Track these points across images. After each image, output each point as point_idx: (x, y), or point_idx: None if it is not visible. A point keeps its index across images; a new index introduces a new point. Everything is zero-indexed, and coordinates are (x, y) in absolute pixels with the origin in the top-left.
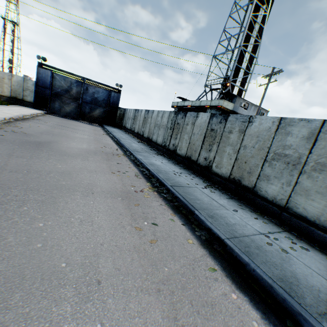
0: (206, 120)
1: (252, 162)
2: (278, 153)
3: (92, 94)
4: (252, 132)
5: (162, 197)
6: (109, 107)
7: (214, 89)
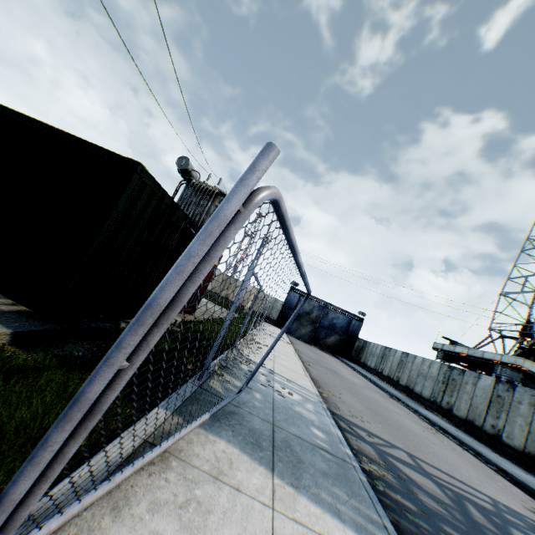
0: (489, 384)
1: None
2: None
3: (331, 319)
4: None
5: (449, 439)
6: (346, 335)
7: (505, 337)
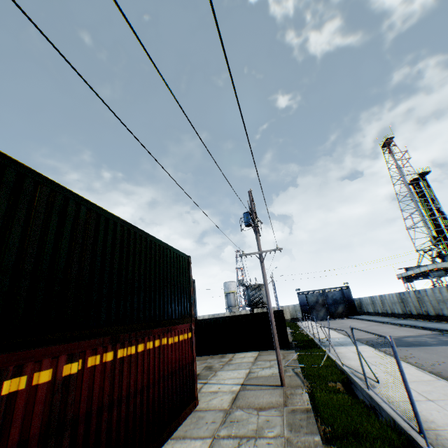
0: (412, 294)
1: (435, 305)
2: (437, 299)
3: (331, 297)
4: (428, 294)
5: (405, 327)
6: (346, 301)
7: (425, 252)
